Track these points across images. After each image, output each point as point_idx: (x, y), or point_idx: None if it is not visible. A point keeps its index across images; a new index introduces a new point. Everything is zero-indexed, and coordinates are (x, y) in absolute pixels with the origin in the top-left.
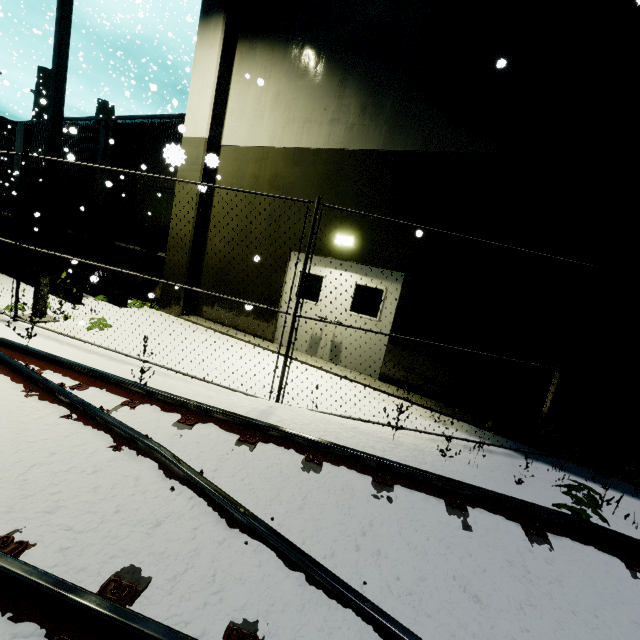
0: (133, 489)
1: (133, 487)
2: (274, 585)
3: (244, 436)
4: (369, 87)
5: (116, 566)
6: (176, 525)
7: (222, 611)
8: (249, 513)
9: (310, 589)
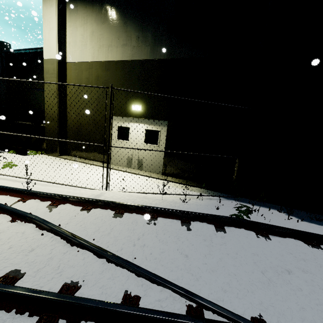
0: (20, 238)
1: (20, 237)
2: (89, 265)
3: (84, 207)
4: (139, 26)
5: (7, 270)
6: (42, 249)
7: (61, 279)
8: (80, 238)
9: (108, 264)
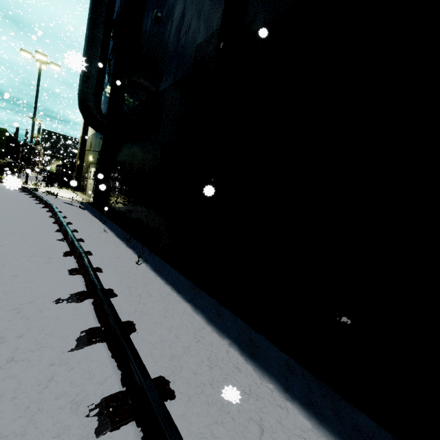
0: None
1: None
2: None
3: None
4: None
5: None
6: None
7: None
8: None
9: None
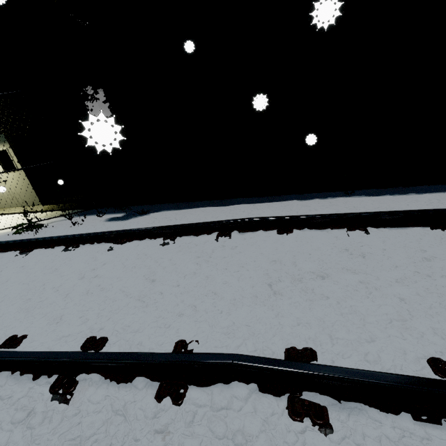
0: None
1: None
2: None
3: None
4: None
5: None
6: None
7: None
8: None
9: None
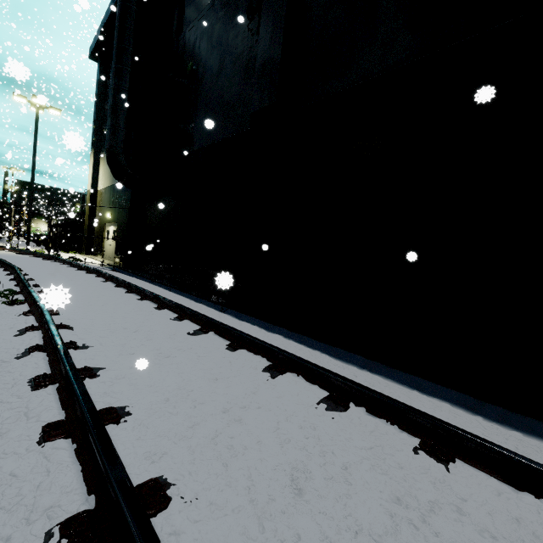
0: None
1: None
2: None
3: (18, 252)
4: None
5: None
6: None
7: None
8: None
9: None
